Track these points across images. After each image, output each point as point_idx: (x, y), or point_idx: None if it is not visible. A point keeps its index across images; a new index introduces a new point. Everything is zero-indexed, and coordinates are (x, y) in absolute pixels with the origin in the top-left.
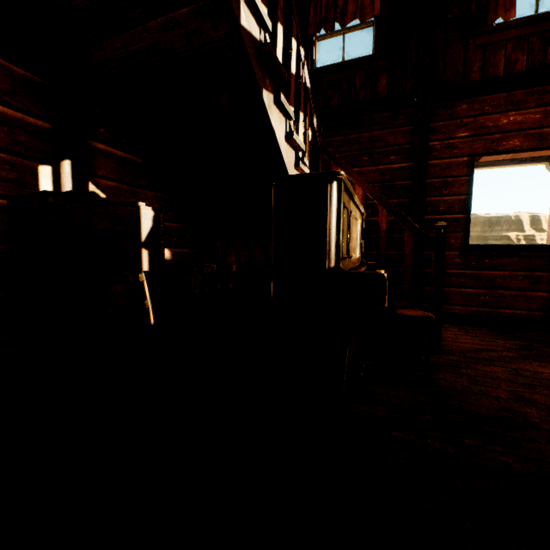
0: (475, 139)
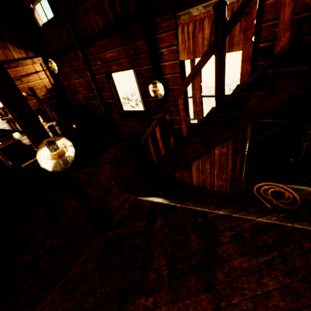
0: (103, 65)
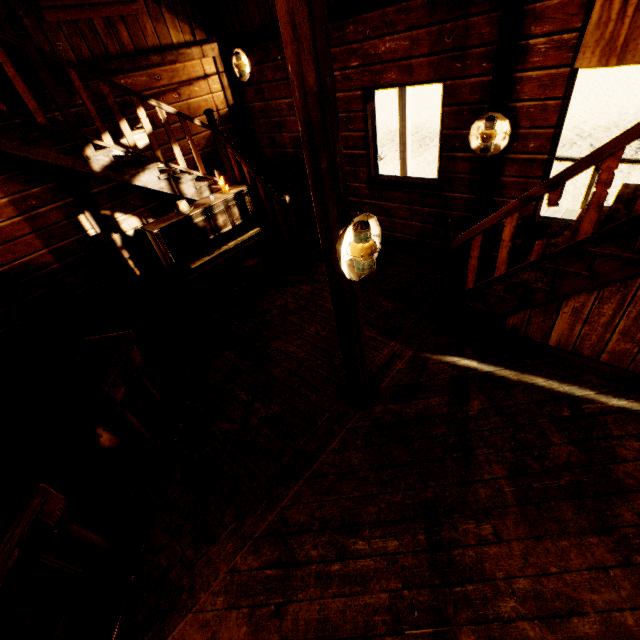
0: (364, 70)
